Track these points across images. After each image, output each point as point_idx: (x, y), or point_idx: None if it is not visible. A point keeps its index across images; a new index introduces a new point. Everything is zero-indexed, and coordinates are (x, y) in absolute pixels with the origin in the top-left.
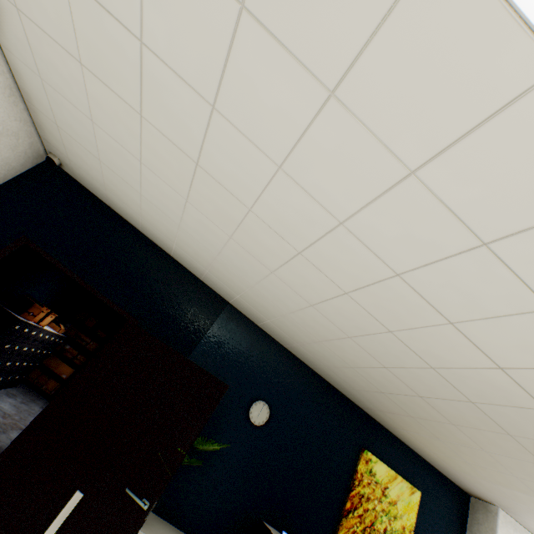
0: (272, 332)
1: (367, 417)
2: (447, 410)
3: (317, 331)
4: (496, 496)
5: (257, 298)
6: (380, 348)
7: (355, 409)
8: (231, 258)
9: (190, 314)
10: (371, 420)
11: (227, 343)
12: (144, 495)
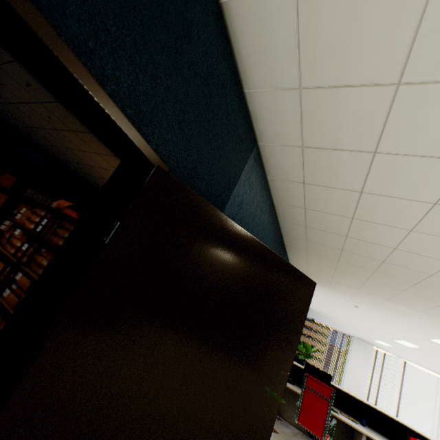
0: (281, 190)
1: (284, 250)
2: (391, 269)
3: (372, 214)
4: (318, 282)
5: (344, 163)
6: (430, 244)
7: (282, 246)
8: (435, 105)
9: (225, 158)
10: (284, 251)
11: (245, 202)
12: (258, 439)
